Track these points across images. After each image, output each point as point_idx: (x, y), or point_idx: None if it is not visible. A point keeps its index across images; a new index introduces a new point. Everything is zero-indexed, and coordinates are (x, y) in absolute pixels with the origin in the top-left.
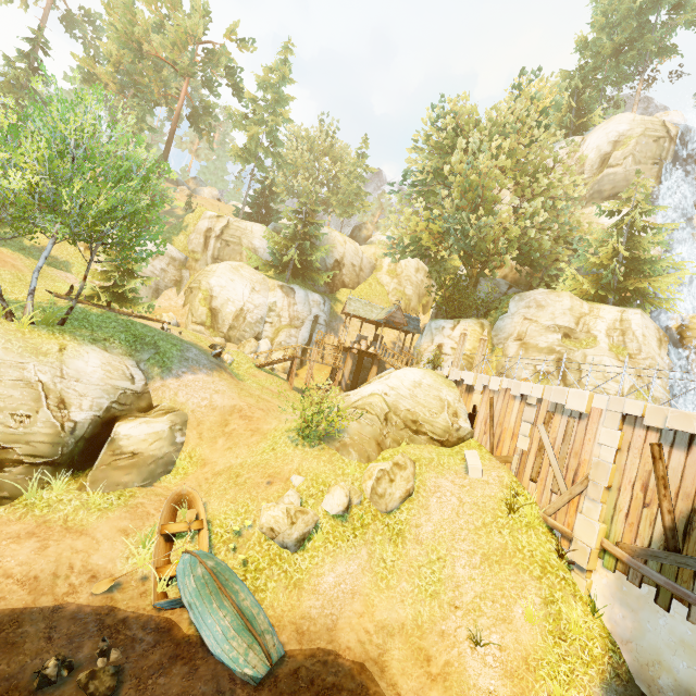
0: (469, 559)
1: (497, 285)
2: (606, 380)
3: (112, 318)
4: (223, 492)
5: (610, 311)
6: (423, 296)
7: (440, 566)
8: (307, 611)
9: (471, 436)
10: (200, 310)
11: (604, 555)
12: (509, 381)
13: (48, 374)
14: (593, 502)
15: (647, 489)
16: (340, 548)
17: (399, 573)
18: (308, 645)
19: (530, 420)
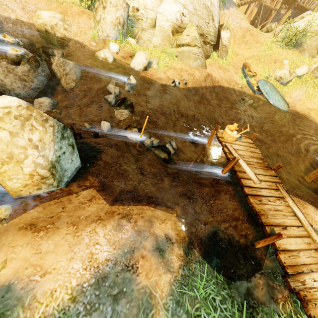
0: None
1: None
2: None
3: None
4: (256, 64)
5: None
6: None
7: None
8: (289, 101)
9: None
10: None
11: None
12: None
13: (209, 2)
14: None
15: None
16: (297, 87)
17: (314, 96)
18: (290, 108)
19: None
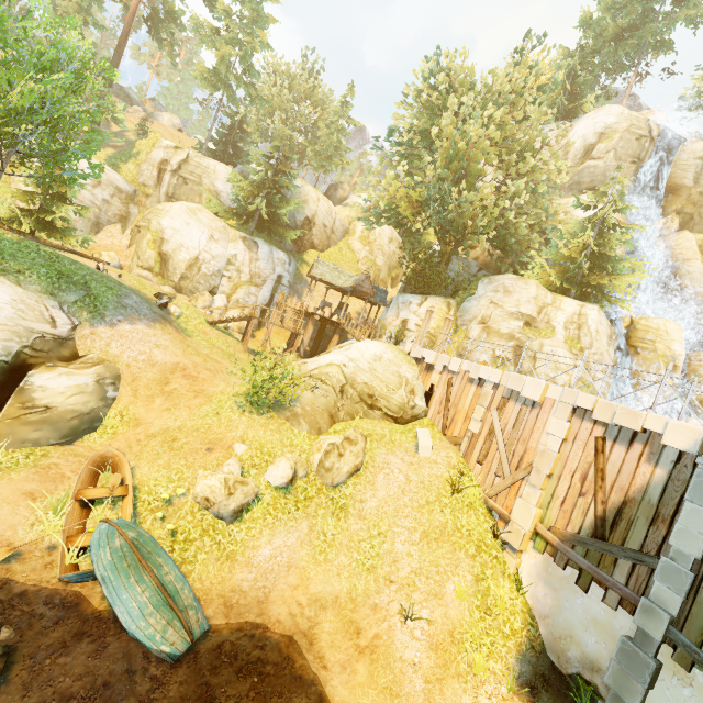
0: (409, 536)
1: (468, 266)
2: (557, 370)
3: (32, 247)
4: (155, 456)
5: (571, 304)
6: (394, 268)
7: (381, 541)
8: (238, 584)
9: (425, 415)
10: (148, 253)
11: (536, 537)
12: (469, 363)
13: None
14: (533, 488)
15: (585, 480)
16: (280, 521)
17: (339, 547)
18: (235, 619)
19: (484, 404)
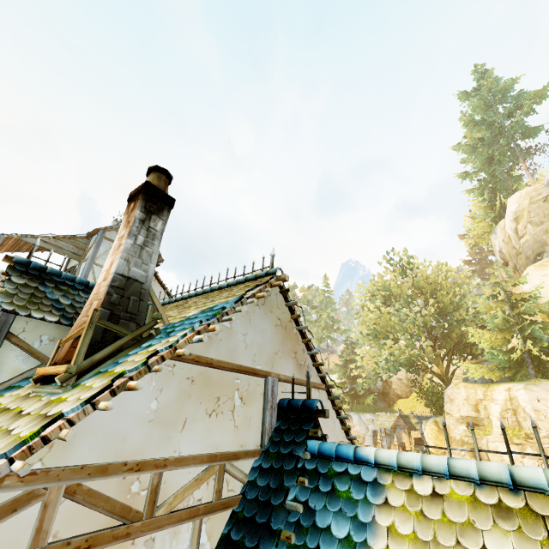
0: None
1: None
2: None
3: None
4: None
5: (499, 391)
6: None
7: None
8: None
9: None
10: None
11: None
12: None
13: None
14: None
15: None
16: None
17: None
18: None
19: None
